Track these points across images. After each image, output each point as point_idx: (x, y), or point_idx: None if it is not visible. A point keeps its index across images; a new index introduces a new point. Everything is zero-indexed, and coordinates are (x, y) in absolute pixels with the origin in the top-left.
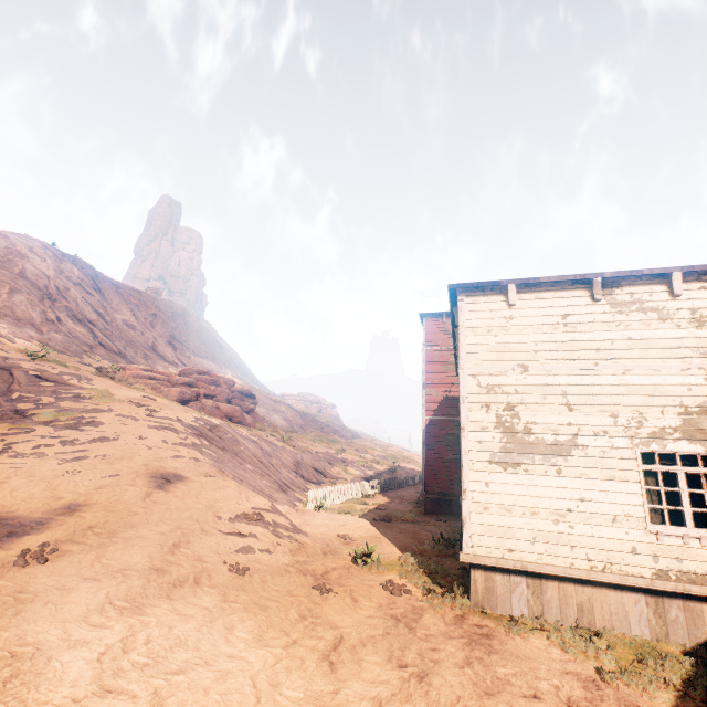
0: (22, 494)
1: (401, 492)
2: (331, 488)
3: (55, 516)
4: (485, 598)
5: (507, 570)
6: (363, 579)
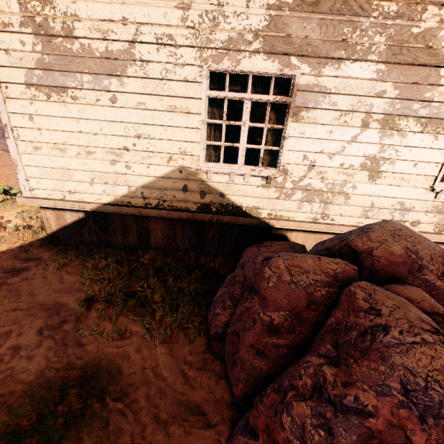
0: None
1: None
2: None
3: None
4: (60, 232)
5: (75, 209)
6: None
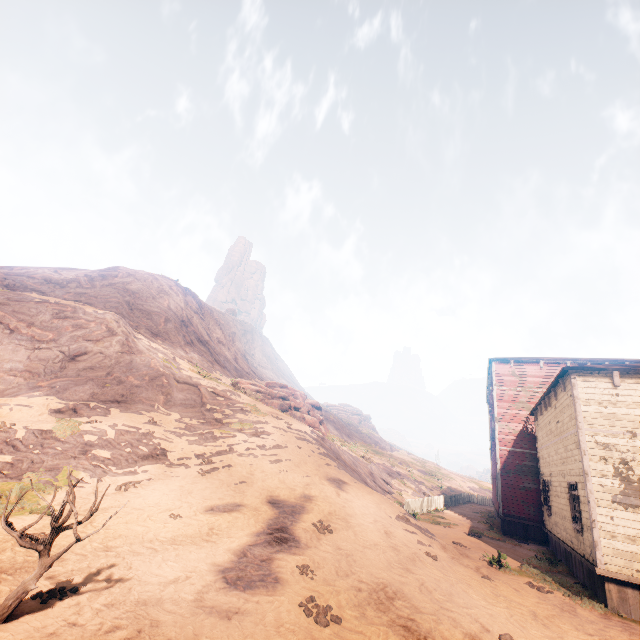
0: (270, 484)
1: (460, 510)
2: (416, 500)
3: (304, 502)
4: (619, 605)
5: (636, 586)
6: (507, 578)
